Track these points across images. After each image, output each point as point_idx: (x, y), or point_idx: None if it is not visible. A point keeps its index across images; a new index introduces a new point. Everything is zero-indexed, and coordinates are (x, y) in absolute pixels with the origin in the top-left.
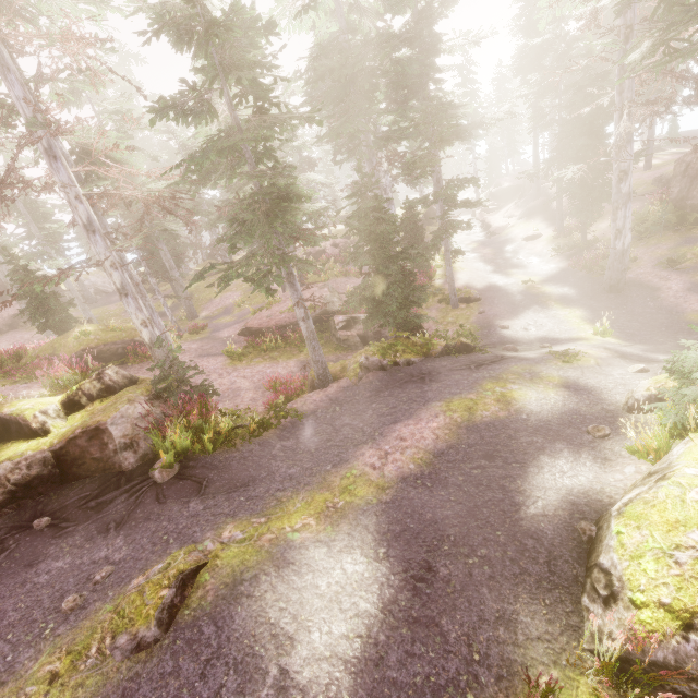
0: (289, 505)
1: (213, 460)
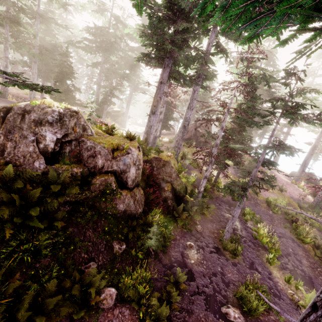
0: None
1: None
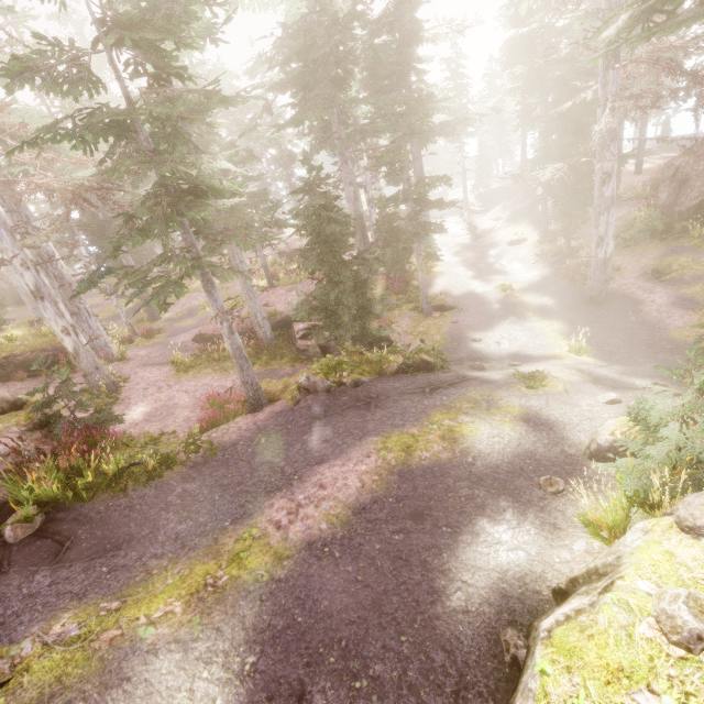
0: (158, 581)
1: (89, 510)
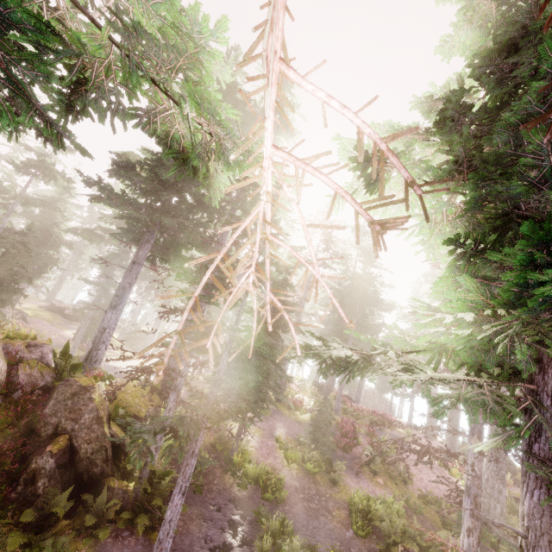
0: None
1: None
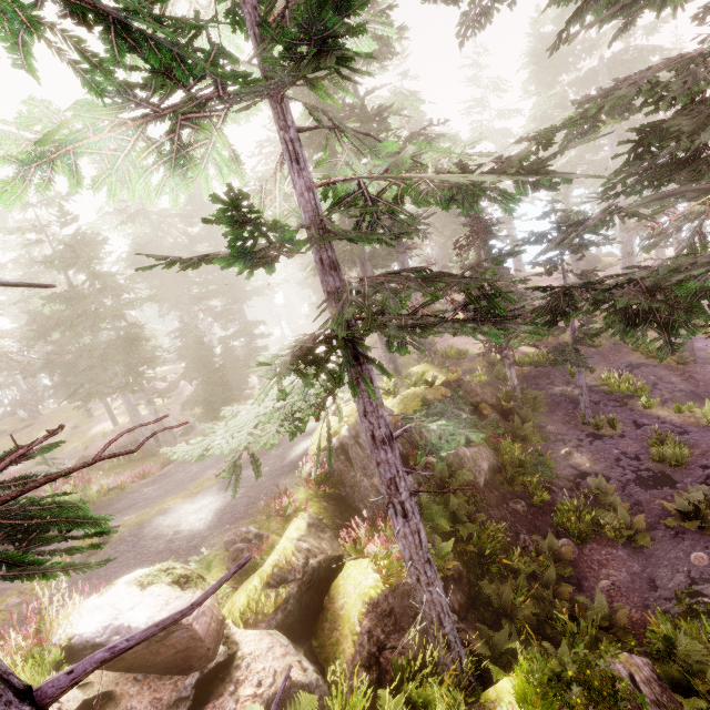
0: (164, 501)
1: (97, 507)
